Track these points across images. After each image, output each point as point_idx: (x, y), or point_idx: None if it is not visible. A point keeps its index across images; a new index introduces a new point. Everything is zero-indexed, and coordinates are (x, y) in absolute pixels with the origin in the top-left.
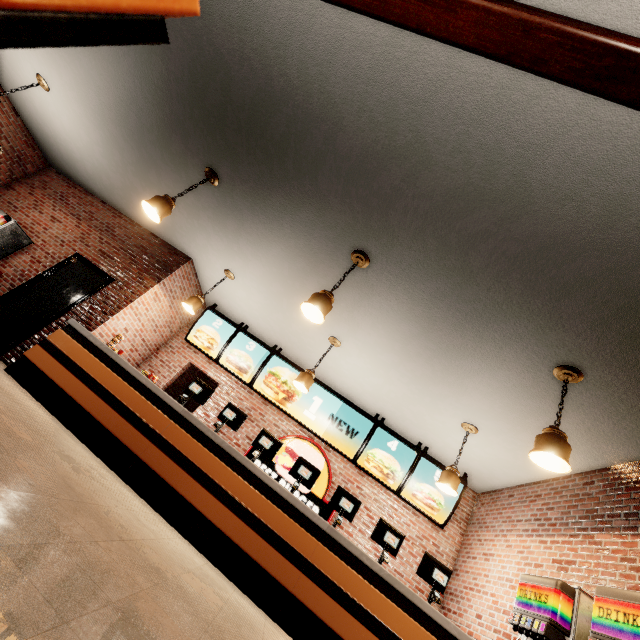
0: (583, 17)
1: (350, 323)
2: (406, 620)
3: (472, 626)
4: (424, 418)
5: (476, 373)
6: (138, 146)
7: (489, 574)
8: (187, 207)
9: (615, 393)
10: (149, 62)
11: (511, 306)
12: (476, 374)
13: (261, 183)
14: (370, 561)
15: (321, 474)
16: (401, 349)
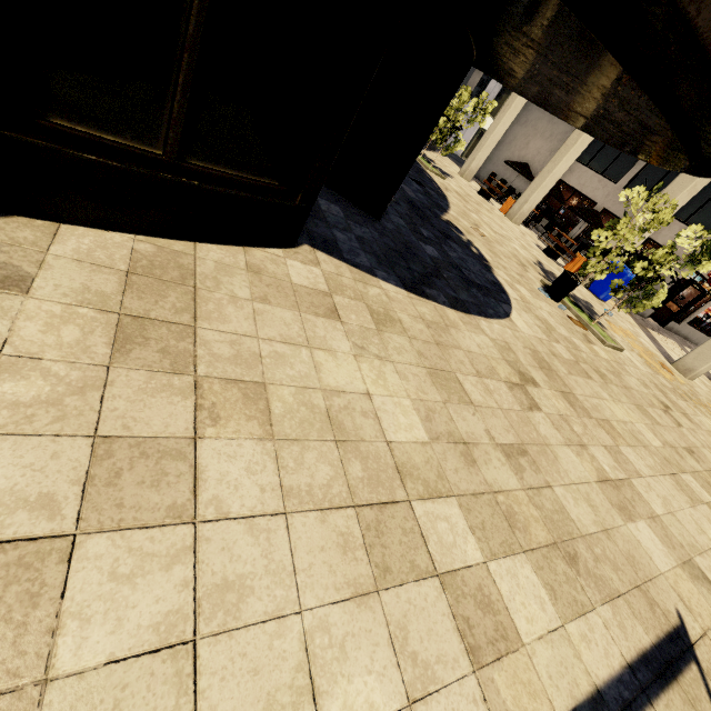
0: None
1: None
2: None
3: None
4: None
5: None
6: None
7: None
8: None
9: None
10: None
11: None
12: None
13: None
14: None
15: None
16: None
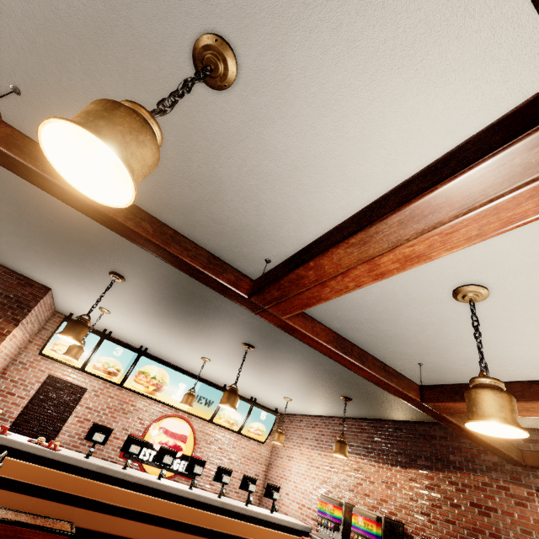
0: (398, 345)
1: (224, 358)
2: (265, 531)
3: (284, 500)
4: (260, 391)
5: (302, 389)
6: (2, 220)
7: (292, 469)
8: (66, 271)
9: (362, 405)
10: (65, 206)
11: (331, 380)
12: (301, 389)
13: (176, 299)
14: (245, 510)
15: (189, 438)
16: (258, 373)
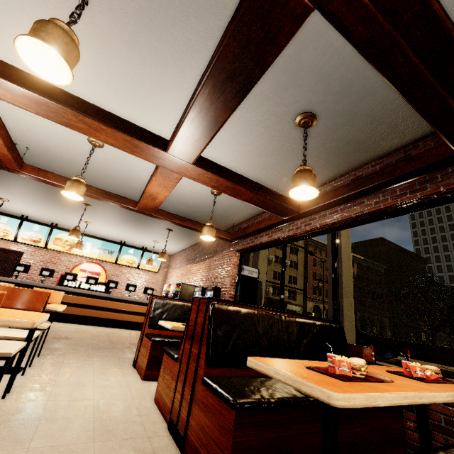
0: (126, 182)
1: (92, 218)
2: (139, 307)
3: None
4: (140, 240)
5: (148, 230)
6: None
7: (170, 282)
8: None
9: (181, 233)
10: None
11: (146, 218)
12: (148, 230)
13: (19, 180)
14: (124, 298)
15: (102, 273)
16: (119, 225)
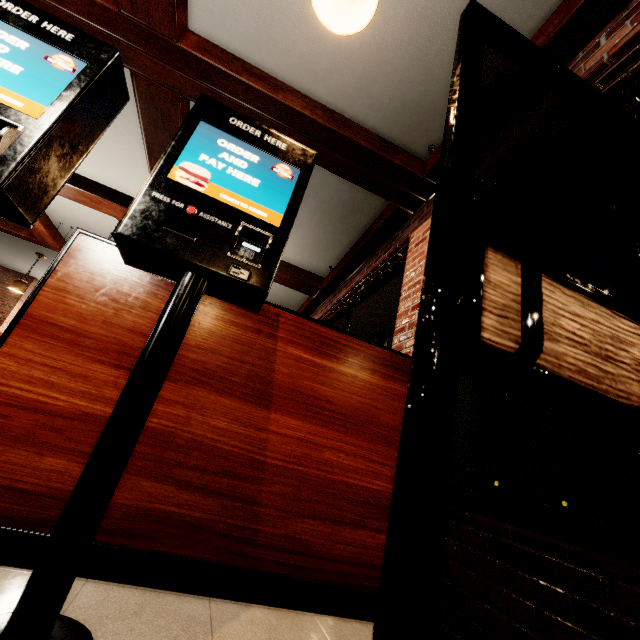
0: None
1: None
2: None
3: None
4: None
5: None
6: None
7: None
8: (24, 260)
9: None
10: None
11: None
12: None
13: None
14: None
15: None
16: None
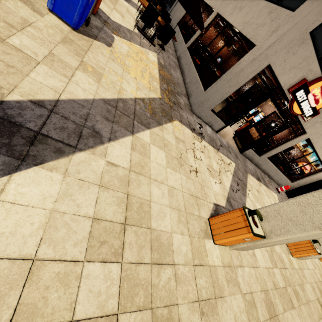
0: None
1: None
2: None
3: None
4: None
5: None
6: None
7: None
8: None
9: None
10: None
11: None
12: None
13: None
14: None
15: (307, 170)
16: None
